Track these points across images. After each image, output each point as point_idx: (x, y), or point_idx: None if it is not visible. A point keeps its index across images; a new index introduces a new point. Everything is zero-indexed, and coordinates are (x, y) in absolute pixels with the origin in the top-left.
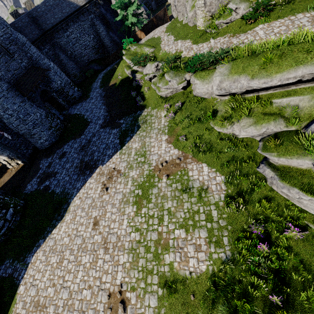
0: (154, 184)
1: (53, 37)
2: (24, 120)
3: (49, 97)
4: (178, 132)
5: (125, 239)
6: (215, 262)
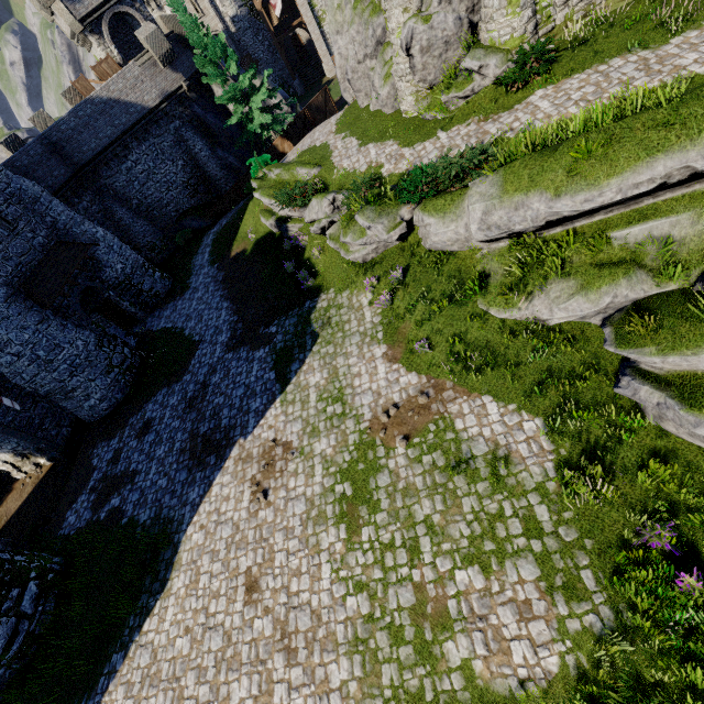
0: (379, 464)
1: (98, 175)
2: (49, 361)
3: (100, 302)
4: (409, 333)
5: (334, 617)
6: (579, 643)
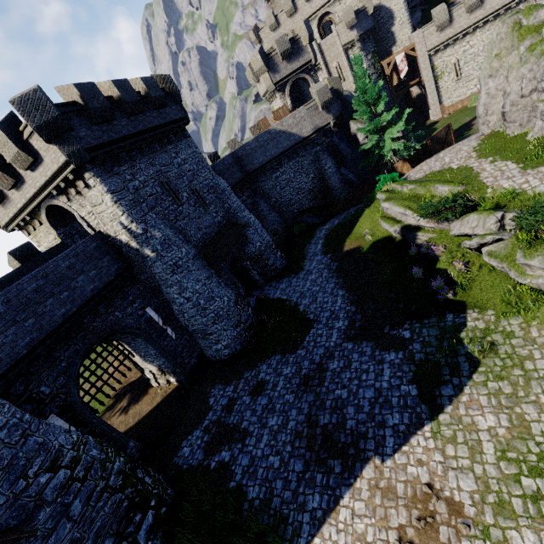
0: None
1: (257, 180)
2: (204, 309)
3: (238, 268)
4: None
5: None
6: None
